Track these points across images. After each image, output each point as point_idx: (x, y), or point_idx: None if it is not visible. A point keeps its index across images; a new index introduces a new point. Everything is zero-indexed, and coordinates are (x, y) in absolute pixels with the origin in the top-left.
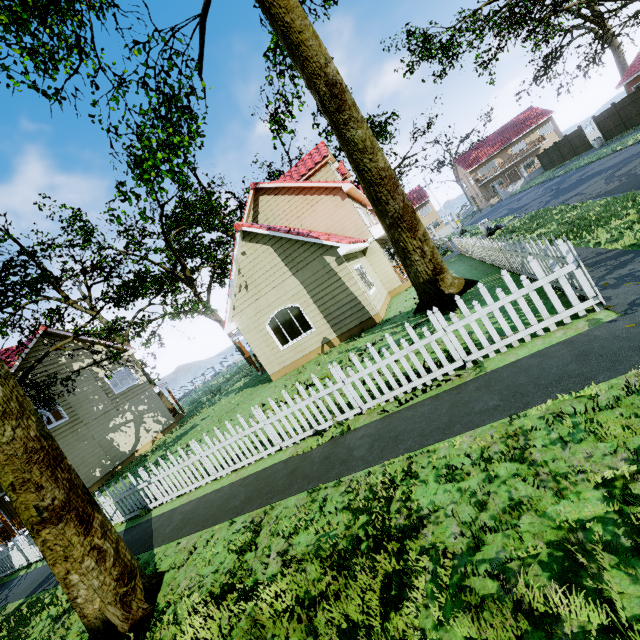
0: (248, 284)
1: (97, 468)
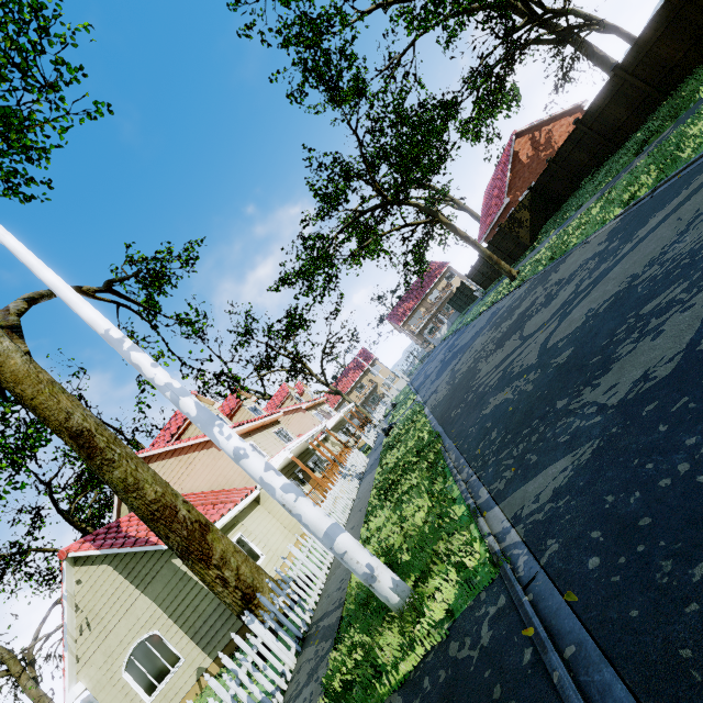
0: (90, 620)
1: None
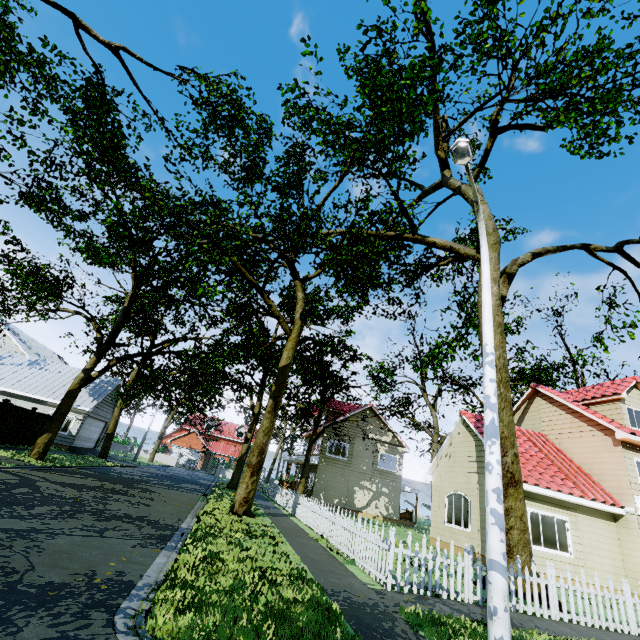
0: (451, 456)
1: (337, 498)
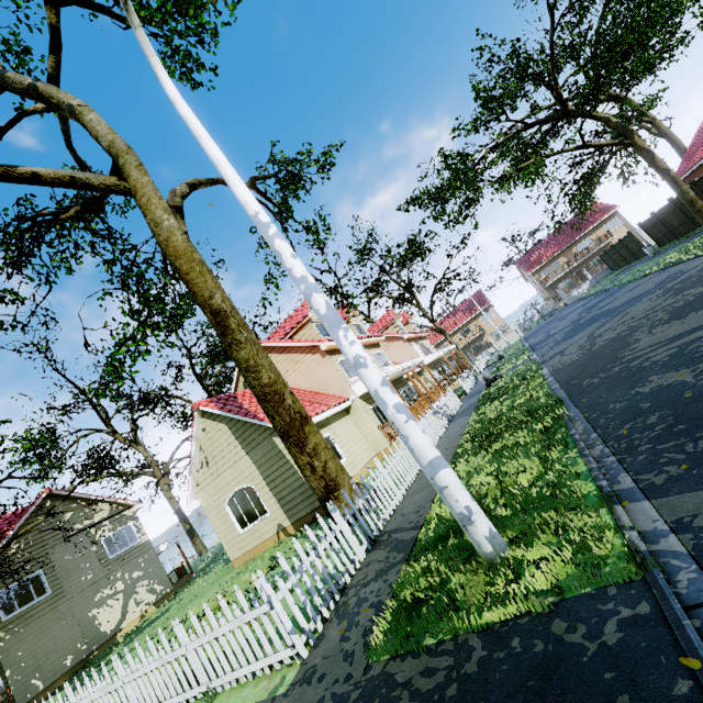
0: (208, 461)
1: (69, 655)
